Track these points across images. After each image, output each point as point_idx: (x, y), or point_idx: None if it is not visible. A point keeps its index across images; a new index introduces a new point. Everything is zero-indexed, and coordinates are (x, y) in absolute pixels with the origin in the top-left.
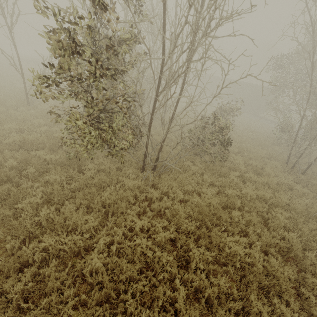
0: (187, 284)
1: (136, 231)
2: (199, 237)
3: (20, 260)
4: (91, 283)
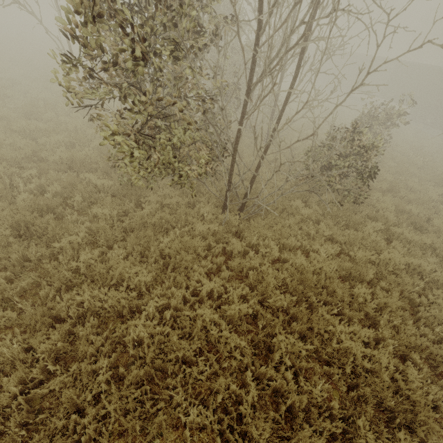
0: (264, 380)
1: (203, 295)
2: (295, 316)
3: (53, 312)
4: (134, 355)
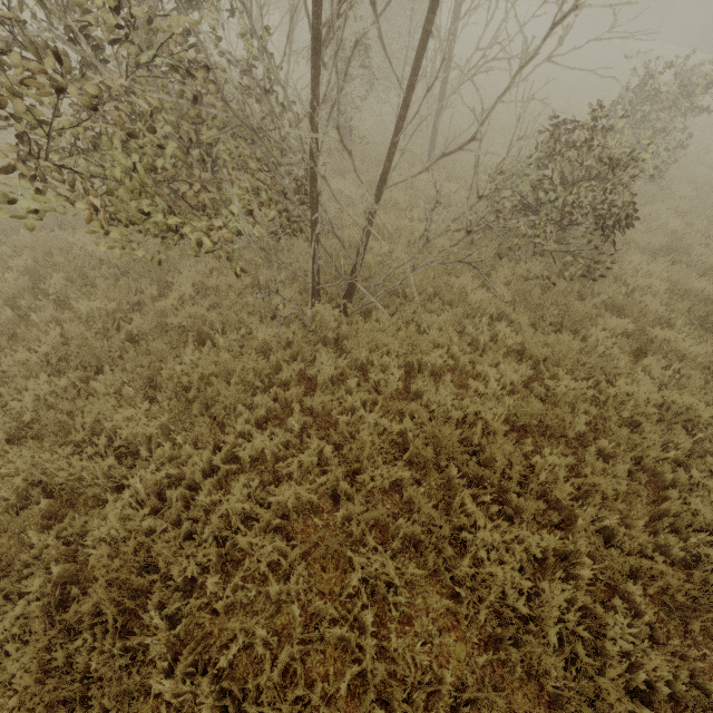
0: (323, 623)
1: (245, 460)
2: (413, 502)
3: None
4: (105, 565)
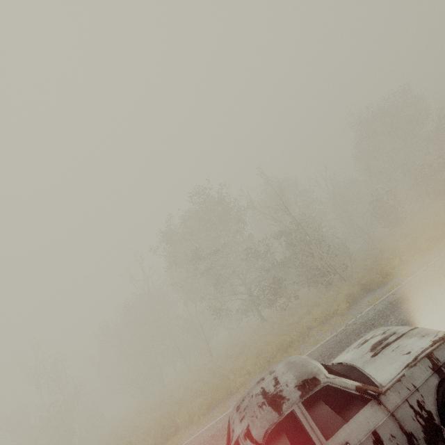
0: None
1: None
2: None
3: None
4: None
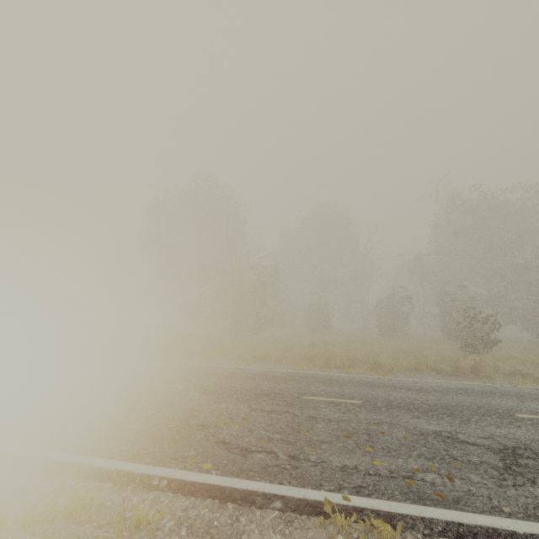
0: None
1: None
2: None
3: None
4: None
